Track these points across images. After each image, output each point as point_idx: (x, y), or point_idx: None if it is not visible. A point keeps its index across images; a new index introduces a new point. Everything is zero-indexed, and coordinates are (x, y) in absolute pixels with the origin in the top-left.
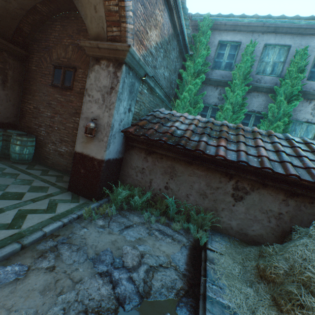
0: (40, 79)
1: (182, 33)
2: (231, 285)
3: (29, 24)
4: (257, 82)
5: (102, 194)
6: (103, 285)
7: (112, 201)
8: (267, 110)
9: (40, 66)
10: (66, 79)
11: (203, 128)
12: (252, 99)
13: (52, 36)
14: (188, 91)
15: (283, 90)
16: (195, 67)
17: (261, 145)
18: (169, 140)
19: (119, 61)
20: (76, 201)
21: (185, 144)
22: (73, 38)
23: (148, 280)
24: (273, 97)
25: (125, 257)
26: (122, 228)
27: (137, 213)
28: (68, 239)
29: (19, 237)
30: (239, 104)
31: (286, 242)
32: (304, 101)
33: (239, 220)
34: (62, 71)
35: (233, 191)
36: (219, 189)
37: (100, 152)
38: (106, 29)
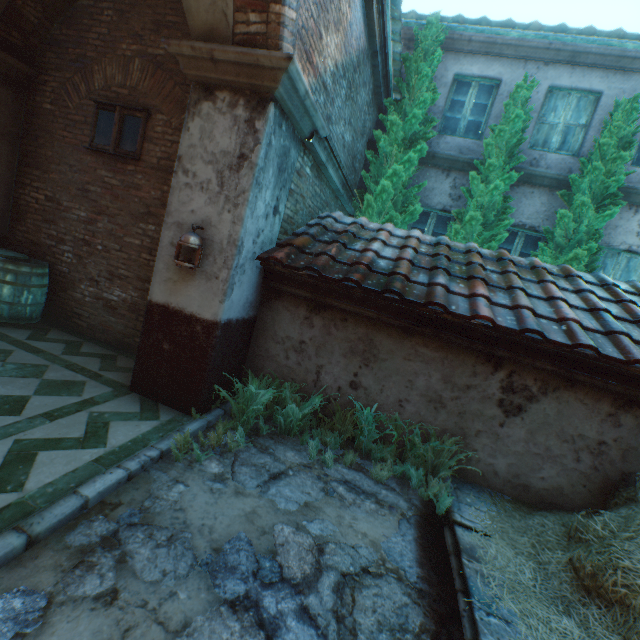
0: (63, 133)
1: (383, 51)
2: (526, 613)
3: (38, 3)
4: (532, 166)
5: (211, 400)
6: (243, 635)
7: (236, 416)
8: (551, 225)
9: (62, 102)
10: (126, 135)
11: (430, 256)
12: (521, 201)
13: (93, 33)
14: (392, 178)
15: (587, 183)
16: (407, 127)
17: (559, 296)
18: (366, 280)
19: (262, 94)
20: (152, 415)
21: (403, 291)
22: (144, 42)
23: (346, 612)
24: (565, 197)
25: (283, 555)
26: (265, 479)
27: (290, 442)
28: (143, 514)
29: (20, 514)
30: (498, 209)
31: (624, 508)
32: (625, 207)
33: (514, 457)
34: (117, 117)
35: (502, 394)
36: (471, 390)
37: (209, 305)
38: (231, 17)
